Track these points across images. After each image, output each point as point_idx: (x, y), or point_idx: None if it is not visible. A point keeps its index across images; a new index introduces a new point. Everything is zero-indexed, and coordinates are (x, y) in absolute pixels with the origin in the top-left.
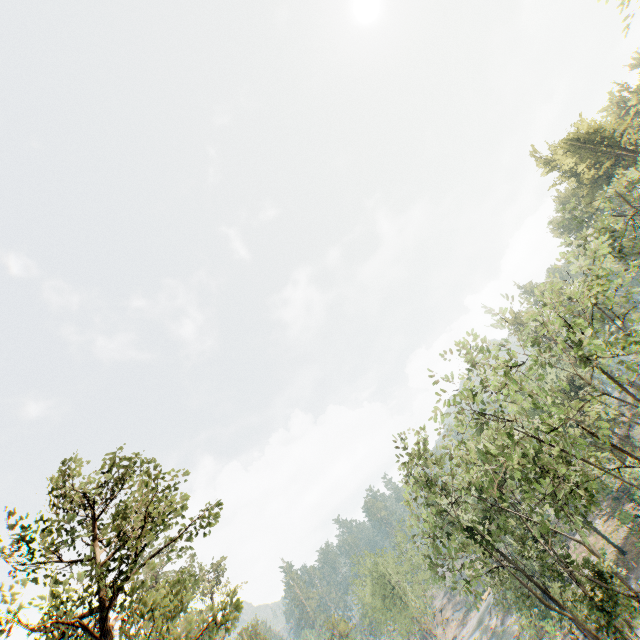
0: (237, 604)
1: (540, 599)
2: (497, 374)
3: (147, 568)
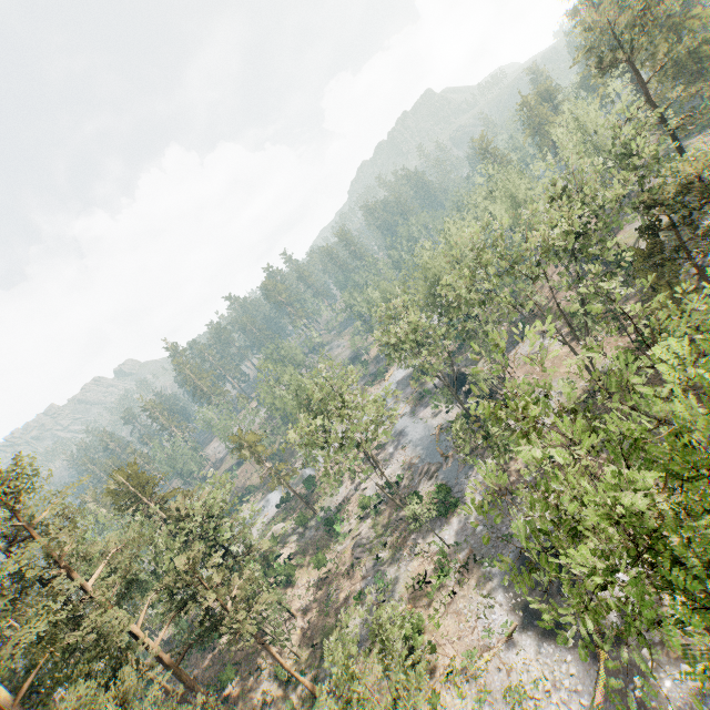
0: None
1: None
2: None
3: None
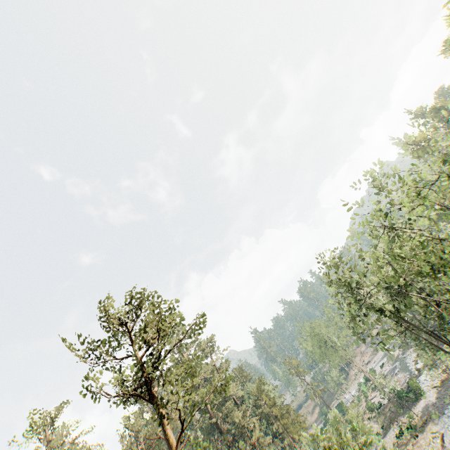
0: (227, 380)
1: (440, 347)
2: (410, 194)
3: (165, 363)
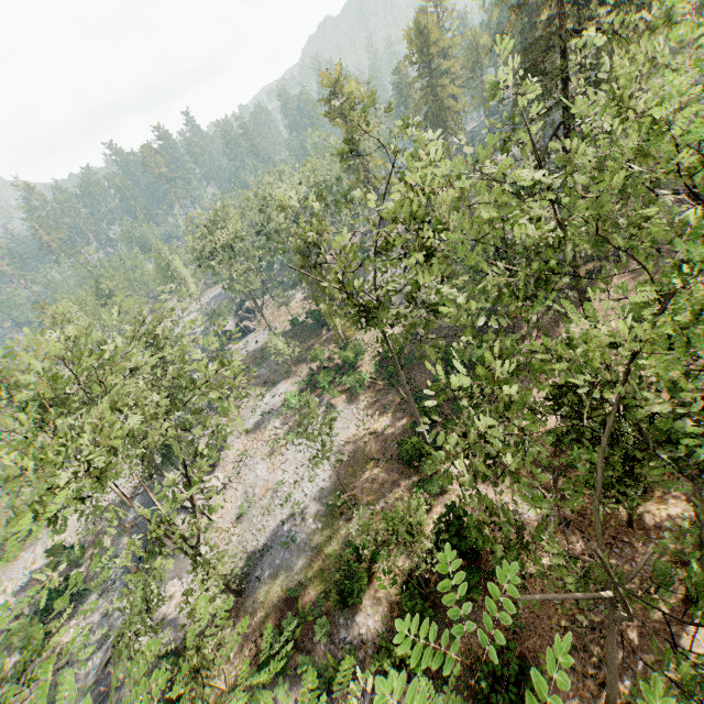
0: None
1: None
2: None
3: None
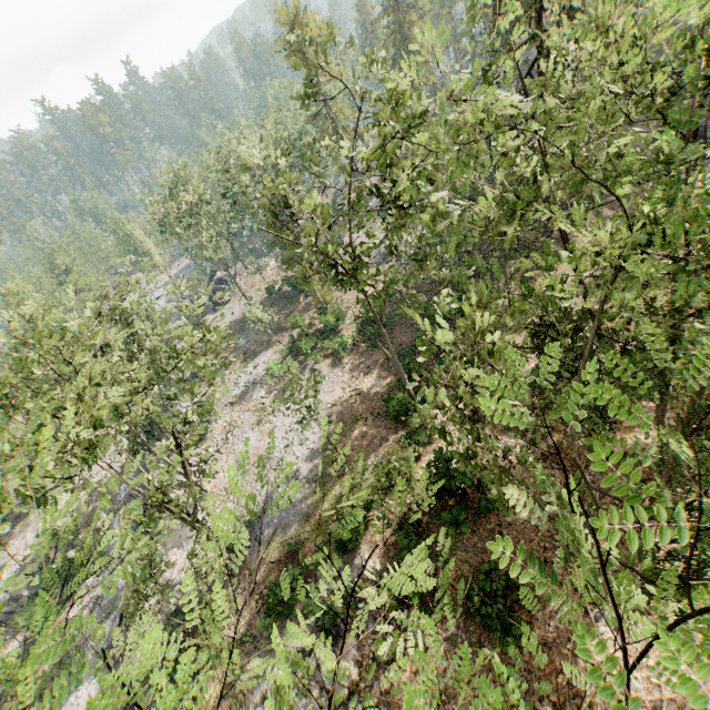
0: None
1: None
2: None
3: None
